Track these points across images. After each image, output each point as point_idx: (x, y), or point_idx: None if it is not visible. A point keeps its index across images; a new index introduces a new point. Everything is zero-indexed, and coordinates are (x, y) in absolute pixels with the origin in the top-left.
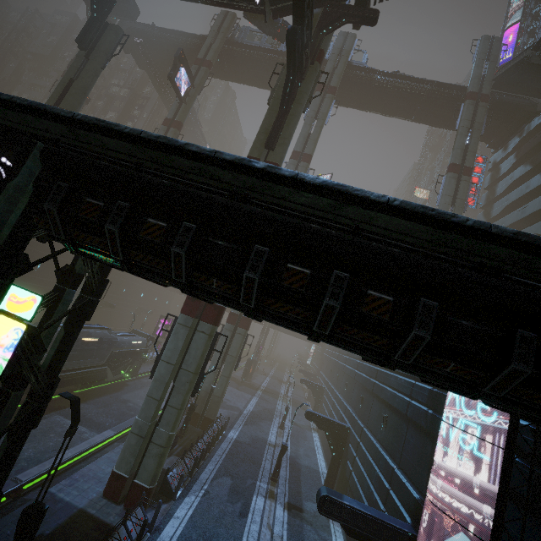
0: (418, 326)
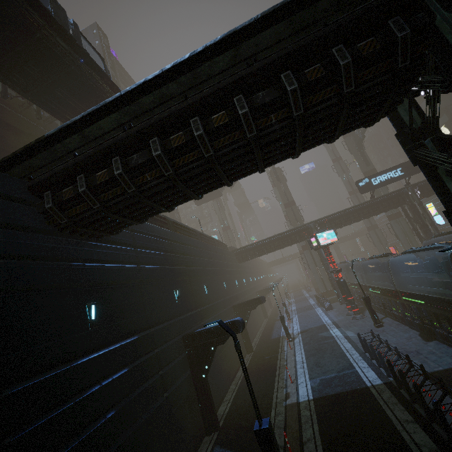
0: None
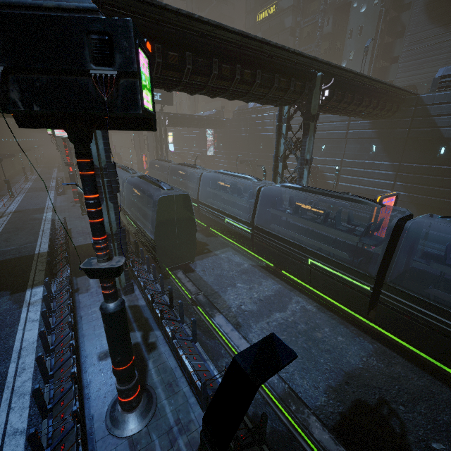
0: (205, 124)
